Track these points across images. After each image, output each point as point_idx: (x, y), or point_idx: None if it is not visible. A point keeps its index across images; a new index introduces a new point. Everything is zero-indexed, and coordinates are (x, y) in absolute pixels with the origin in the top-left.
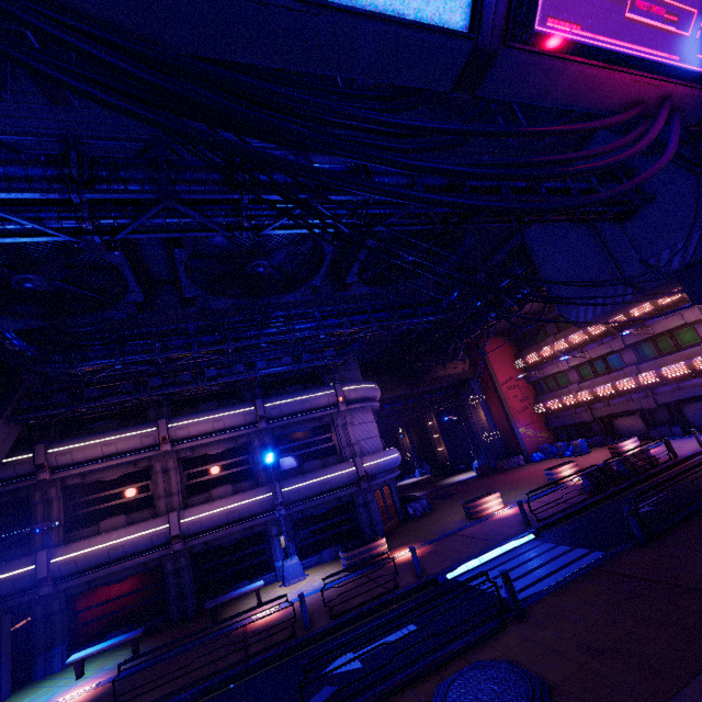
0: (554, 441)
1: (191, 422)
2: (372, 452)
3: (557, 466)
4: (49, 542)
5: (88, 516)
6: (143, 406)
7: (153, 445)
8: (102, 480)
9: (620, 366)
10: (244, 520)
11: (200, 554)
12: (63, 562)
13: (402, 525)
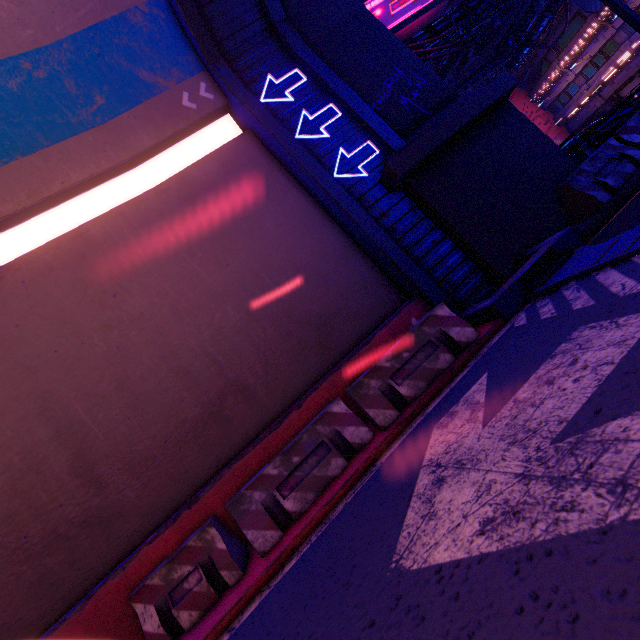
0: None
1: None
2: None
3: None
4: None
5: None
6: None
7: None
8: None
9: (615, 50)
10: None
11: None
12: None
13: None
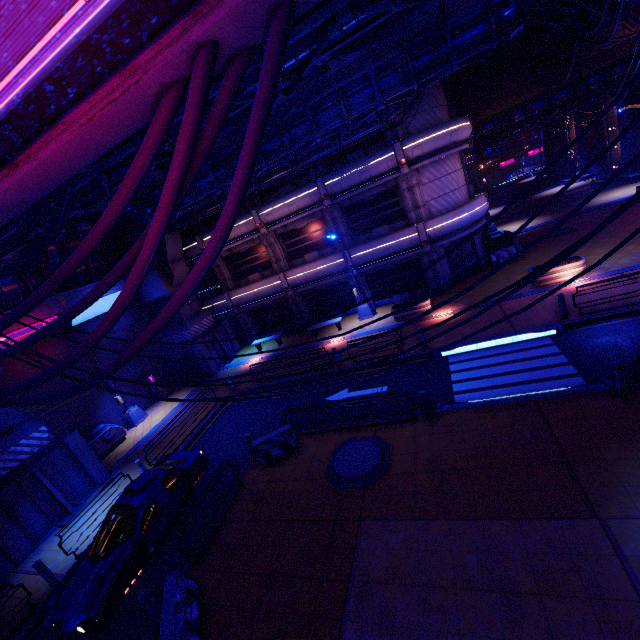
0: None
1: (273, 210)
2: (444, 211)
3: None
4: (228, 288)
5: (241, 273)
6: None
7: (256, 229)
8: (240, 252)
9: None
10: (328, 277)
11: (308, 294)
12: (236, 299)
13: (476, 274)
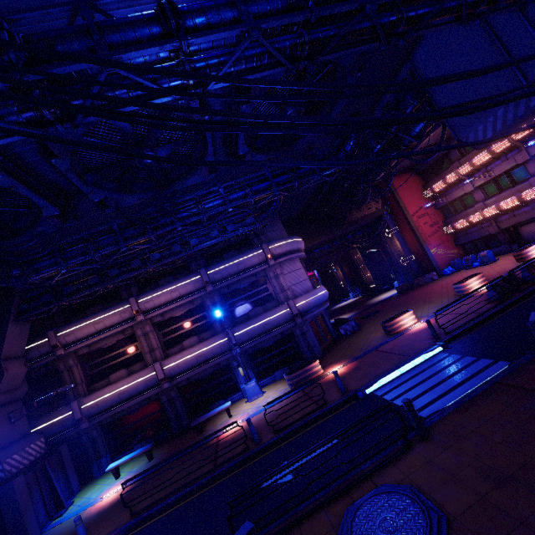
0: (463, 255)
1: (154, 296)
2: (303, 293)
3: (465, 280)
4: (78, 394)
5: (100, 373)
6: (117, 289)
7: (131, 318)
8: (103, 348)
9: (525, 178)
10: (210, 360)
11: (185, 387)
12: (89, 407)
13: (335, 344)
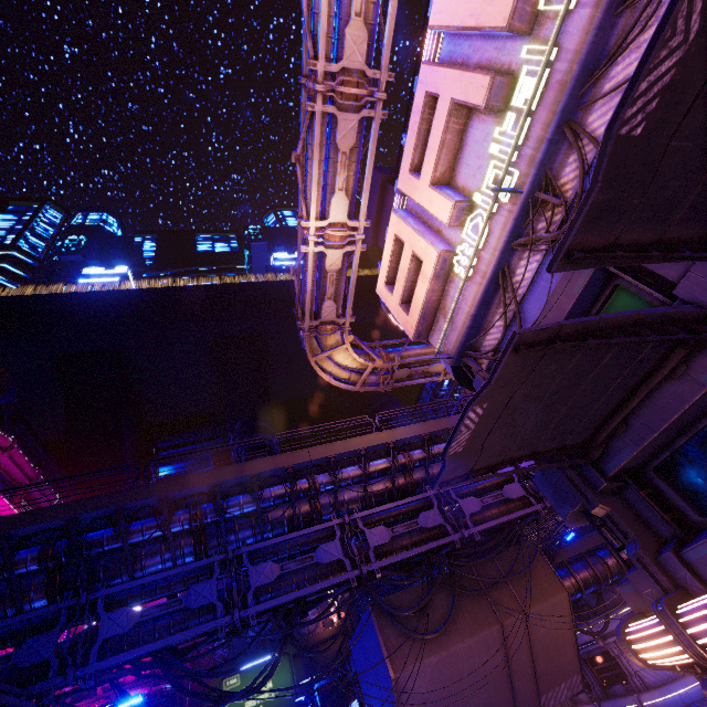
0: None
1: None
2: (658, 682)
3: None
4: None
5: None
6: None
7: None
8: None
9: None
10: None
11: None
12: None
13: None
